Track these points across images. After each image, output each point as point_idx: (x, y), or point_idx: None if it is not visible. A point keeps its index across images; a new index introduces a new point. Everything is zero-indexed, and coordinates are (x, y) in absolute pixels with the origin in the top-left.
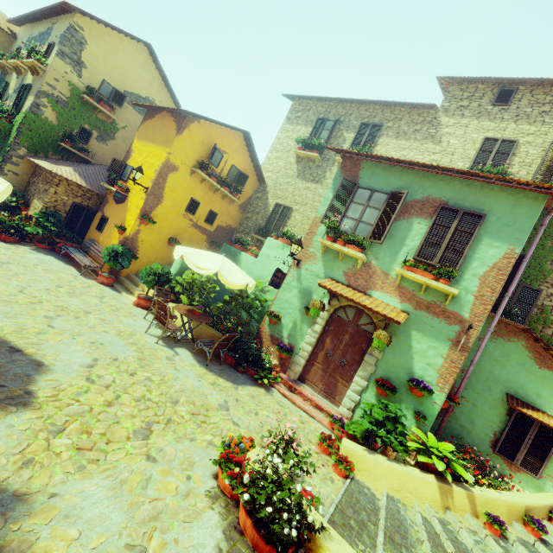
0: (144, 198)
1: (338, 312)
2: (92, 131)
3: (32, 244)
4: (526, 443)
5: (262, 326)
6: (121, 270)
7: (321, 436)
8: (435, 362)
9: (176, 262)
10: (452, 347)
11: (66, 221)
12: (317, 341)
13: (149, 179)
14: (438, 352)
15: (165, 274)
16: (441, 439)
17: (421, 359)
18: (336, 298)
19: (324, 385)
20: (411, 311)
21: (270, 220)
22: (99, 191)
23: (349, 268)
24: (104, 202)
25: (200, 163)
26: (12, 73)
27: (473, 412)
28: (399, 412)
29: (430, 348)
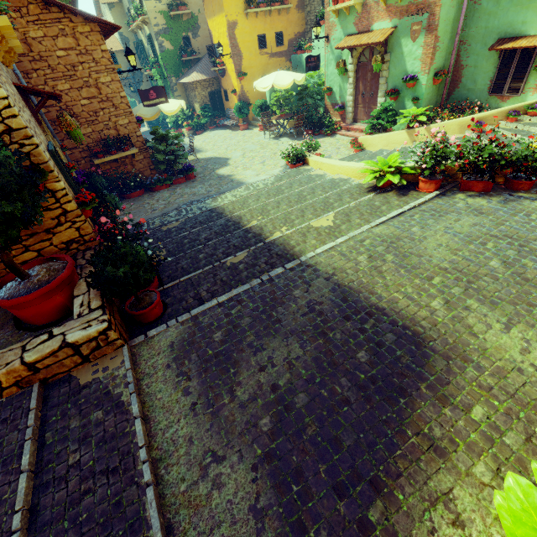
0: (232, 62)
1: (360, 59)
2: (188, 35)
3: (208, 129)
4: (511, 73)
5: (325, 102)
6: (248, 118)
7: (350, 141)
8: (417, 55)
9: (267, 92)
10: (426, 34)
11: (212, 107)
12: (355, 90)
13: (227, 46)
14: (418, 45)
15: (263, 104)
16: (448, 108)
17: (410, 59)
18: (354, 50)
19: (366, 117)
20: (398, 23)
21: (323, 1)
22: (214, 75)
23: (355, 17)
24: (220, 81)
25: (246, 3)
26: (138, 32)
27: (475, 73)
28: (386, 105)
29: (413, 45)
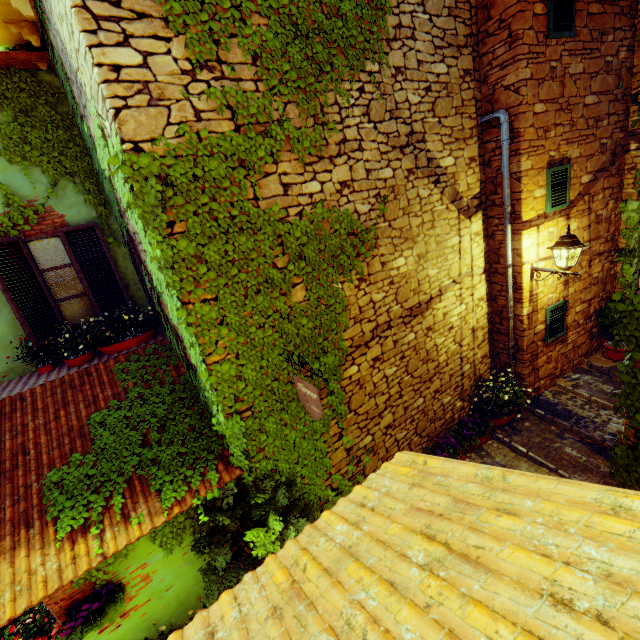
0: None
1: None
2: None
3: None
4: None
5: None
6: None
7: None
8: None
9: None
10: None
11: None
12: None
13: None
14: None
15: None
16: None
17: None
18: None
19: None
20: None
21: None
22: None
23: None
24: None
25: None
26: None
27: None
28: None
29: None
